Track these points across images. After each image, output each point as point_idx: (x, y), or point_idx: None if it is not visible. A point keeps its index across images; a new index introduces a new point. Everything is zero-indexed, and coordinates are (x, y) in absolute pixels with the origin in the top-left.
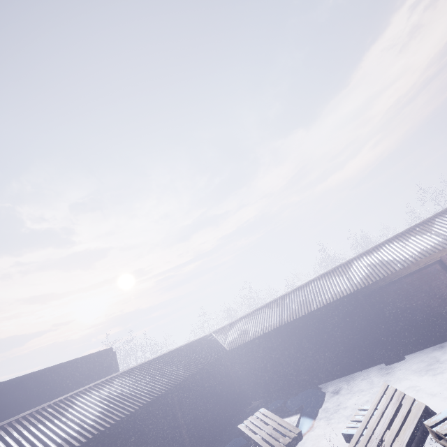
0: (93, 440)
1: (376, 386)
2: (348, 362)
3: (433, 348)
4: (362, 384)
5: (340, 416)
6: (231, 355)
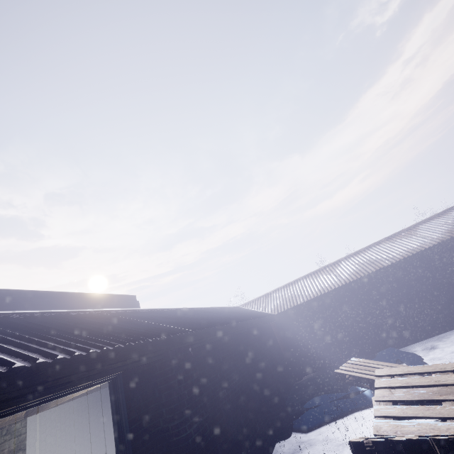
0: (186, 338)
1: None
2: (429, 323)
3: None
4: None
5: None
6: (277, 321)
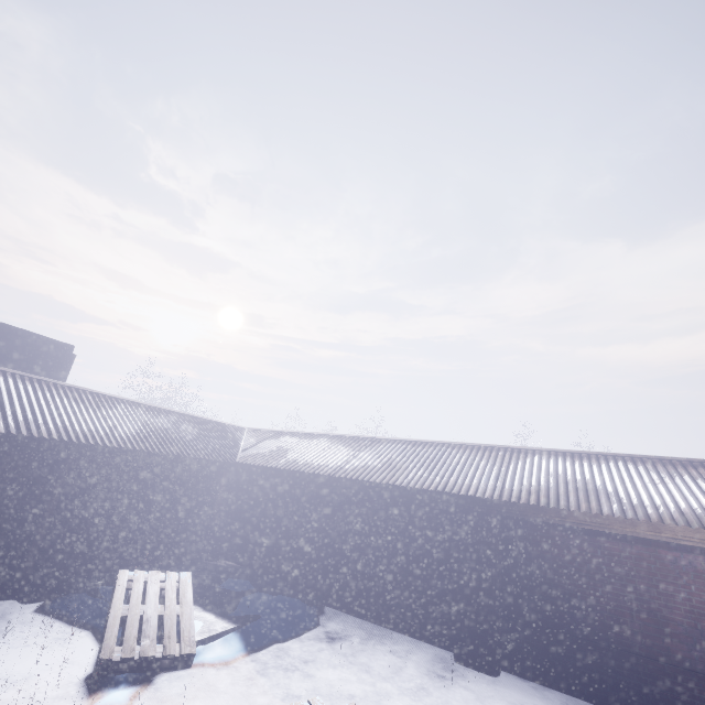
0: None
1: (398, 683)
2: (397, 606)
3: (567, 700)
4: (383, 659)
5: (293, 682)
6: (236, 472)
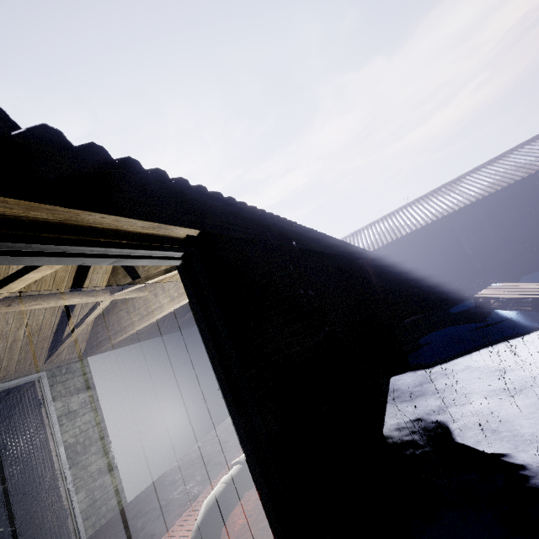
0: (285, 232)
1: None
2: None
3: None
4: None
5: None
6: (373, 259)
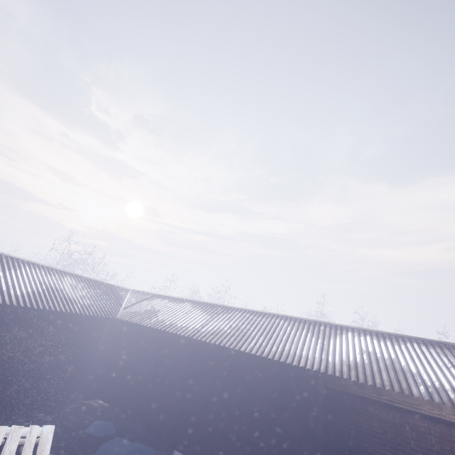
0: None
1: None
2: None
3: None
4: None
5: None
6: (116, 326)
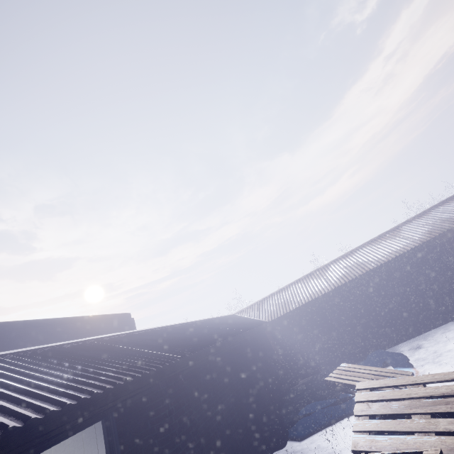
0: (177, 365)
1: None
2: (415, 322)
3: None
4: (446, 336)
5: (442, 363)
6: (271, 328)
